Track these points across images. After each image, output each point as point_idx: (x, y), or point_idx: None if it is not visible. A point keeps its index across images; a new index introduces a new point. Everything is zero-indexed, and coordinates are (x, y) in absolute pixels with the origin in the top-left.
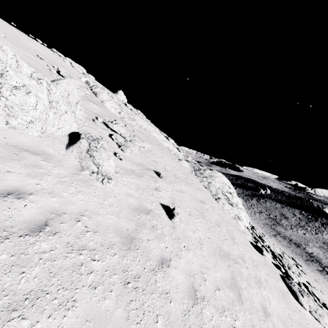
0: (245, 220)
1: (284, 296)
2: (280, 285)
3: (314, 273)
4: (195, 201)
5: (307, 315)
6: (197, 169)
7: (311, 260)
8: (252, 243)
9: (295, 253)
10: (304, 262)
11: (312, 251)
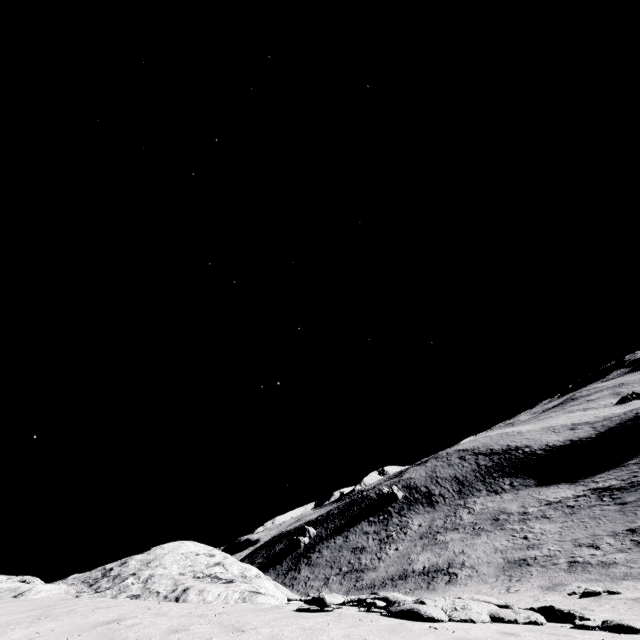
0: (280, 594)
1: (396, 631)
2: (383, 623)
3: (448, 592)
4: (77, 634)
5: (448, 625)
6: (99, 577)
7: (431, 578)
8: (301, 609)
9: (411, 592)
10: (429, 591)
11: (422, 563)
